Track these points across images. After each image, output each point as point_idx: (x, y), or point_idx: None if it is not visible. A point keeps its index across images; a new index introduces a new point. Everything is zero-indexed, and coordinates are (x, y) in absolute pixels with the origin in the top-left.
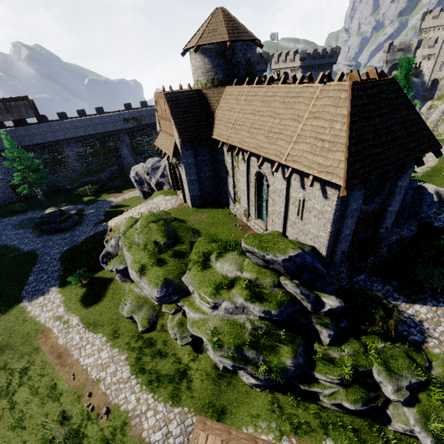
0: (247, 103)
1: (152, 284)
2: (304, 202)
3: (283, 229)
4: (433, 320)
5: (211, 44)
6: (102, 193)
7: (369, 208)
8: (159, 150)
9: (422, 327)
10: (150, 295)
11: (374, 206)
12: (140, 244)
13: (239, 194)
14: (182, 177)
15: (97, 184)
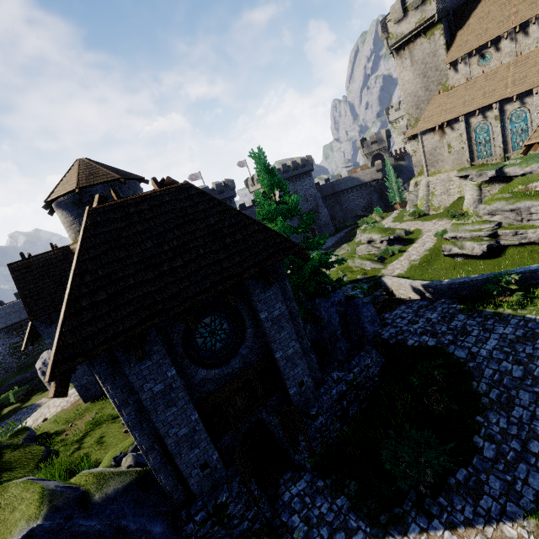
0: None
1: None
2: None
3: None
4: None
5: (63, 196)
6: (35, 393)
7: (228, 369)
8: None
9: None
10: None
11: (239, 361)
12: None
13: None
14: None
15: (30, 382)
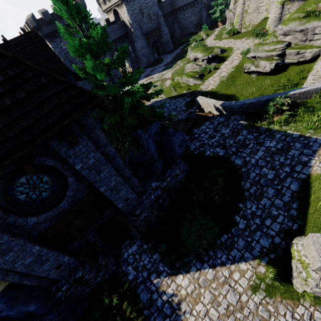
0: None
1: None
2: None
3: None
4: (193, 296)
5: None
6: None
7: (58, 209)
8: None
9: (179, 313)
10: None
11: (68, 202)
12: None
13: None
14: None
15: None
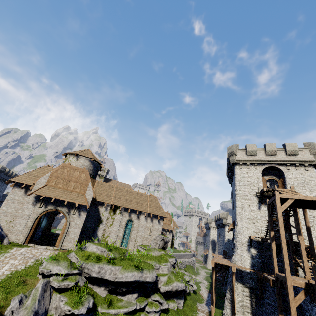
0: (118, 191)
1: (151, 269)
2: (152, 227)
3: (142, 243)
4: None
5: (96, 162)
6: None
7: None
8: (54, 199)
9: None
10: (153, 277)
11: None
12: (118, 257)
13: (107, 235)
14: (70, 223)
15: None
